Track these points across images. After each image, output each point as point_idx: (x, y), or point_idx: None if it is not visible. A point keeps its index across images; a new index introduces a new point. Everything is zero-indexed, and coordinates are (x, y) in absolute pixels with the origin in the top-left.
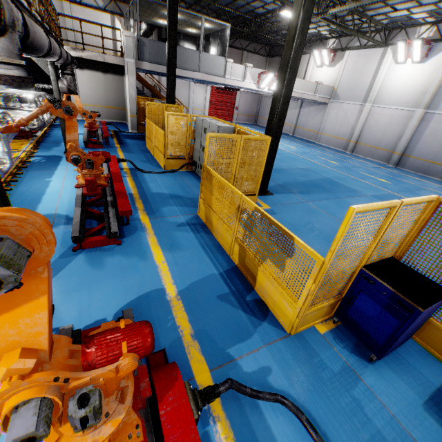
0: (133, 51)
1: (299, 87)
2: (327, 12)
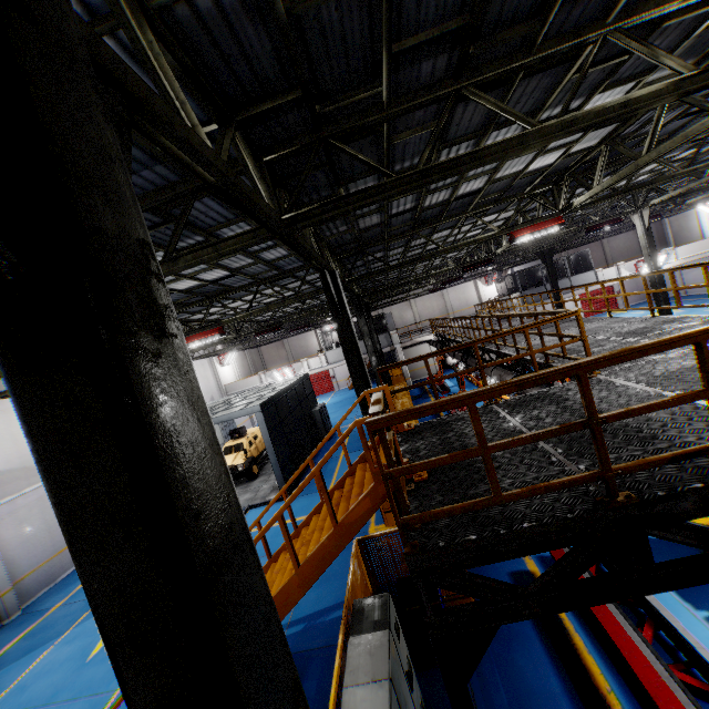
0: (521, 302)
1: (693, 250)
2: (683, 203)
